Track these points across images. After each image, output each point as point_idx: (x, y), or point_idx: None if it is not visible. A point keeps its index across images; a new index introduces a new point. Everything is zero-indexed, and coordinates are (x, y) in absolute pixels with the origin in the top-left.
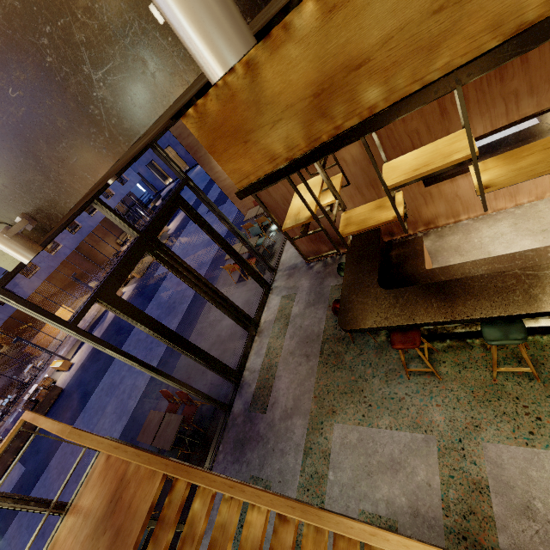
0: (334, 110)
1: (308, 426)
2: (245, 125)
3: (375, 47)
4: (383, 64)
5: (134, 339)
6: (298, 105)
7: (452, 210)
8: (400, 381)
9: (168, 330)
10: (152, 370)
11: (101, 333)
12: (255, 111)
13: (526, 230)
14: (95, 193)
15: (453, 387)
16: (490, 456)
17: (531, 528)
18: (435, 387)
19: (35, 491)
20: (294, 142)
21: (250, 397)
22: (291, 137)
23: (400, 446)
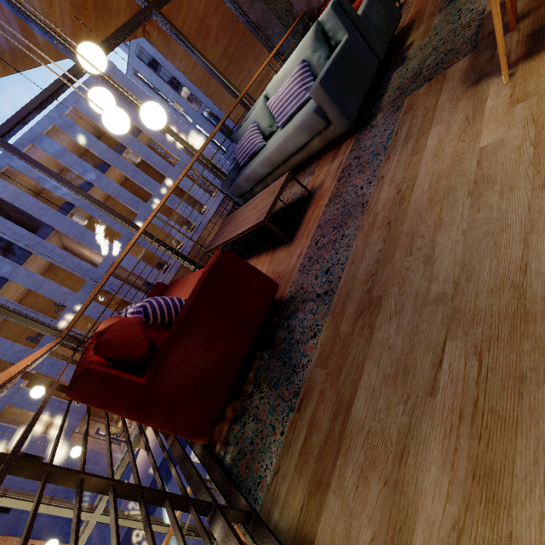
0: None
1: None
2: None
3: None
4: None
5: None
6: None
7: None
8: None
9: None
10: None
11: None
12: None
13: None
14: None
15: None
16: None
17: None
18: None
19: (187, 451)
20: None
21: None
22: None
23: None
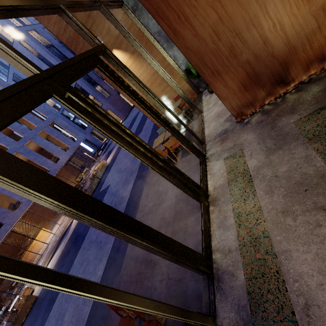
0: None
1: None
2: None
3: None
4: None
5: (87, 242)
6: None
7: None
8: None
9: (97, 203)
10: (69, 286)
11: (66, 243)
12: None
13: None
14: None
15: None
16: None
17: None
18: None
19: None
20: None
21: (243, 296)
22: None
23: None
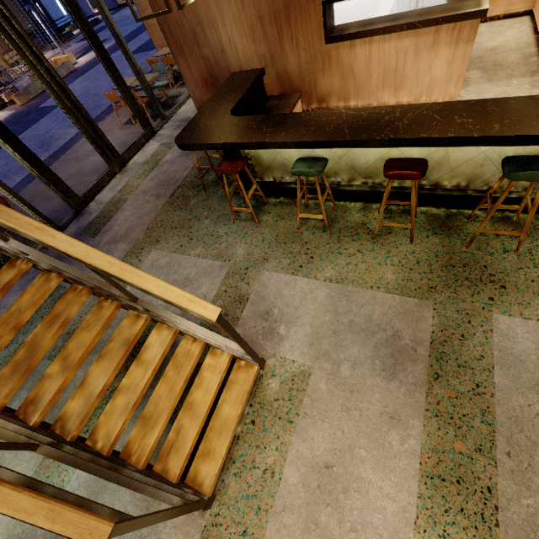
0: None
1: (128, 250)
2: None
3: None
4: None
5: None
6: None
7: (345, 89)
8: (226, 223)
9: None
10: None
11: None
12: None
13: None
14: None
15: (265, 231)
16: (262, 280)
17: (262, 325)
18: (251, 230)
19: None
20: None
21: (86, 224)
22: None
23: (199, 269)
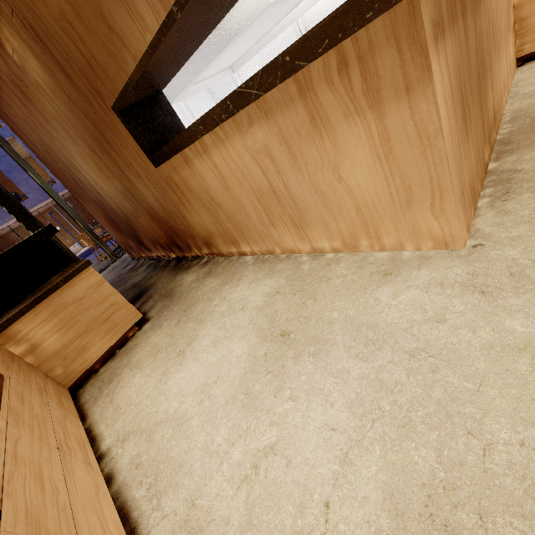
0: None
1: None
2: None
3: None
4: None
5: None
6: None
7: (223, 227)
8: None
9: None
10: None
11: None
12: None
13: (269, 317)
14: None
15: None
16: None
17: None
18: None
19: None
20: None
21: None
22: None
23: None
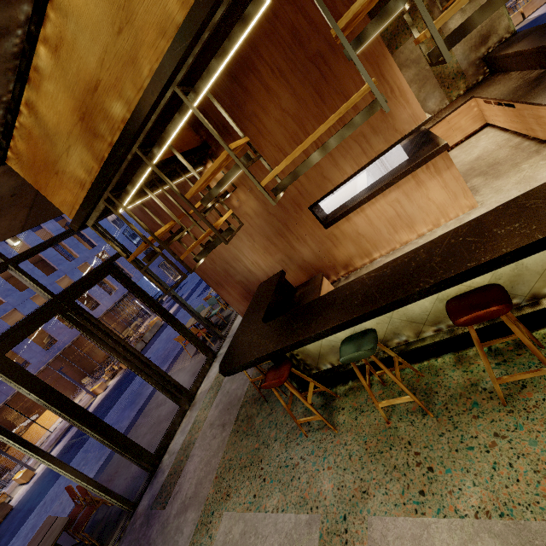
0: (101, 129)
1: (198, 521)
2: (50, 158)
3: (98, 70)
4: (110, 81)
5: None
6: (75, 131)
7: (362, 249)
8: (298, 441)
9: (64, 398)
10: (25, 447)
11: (73, 433)
12: (50, 143)
13: None
14: (12, 260)
15: (347, 439)
16: (374, 539)
17: None
18: (330, 442)
19: None
20: (89, 165)
21: (158, 488)
22: (85, 161)
23: (282, 537)
